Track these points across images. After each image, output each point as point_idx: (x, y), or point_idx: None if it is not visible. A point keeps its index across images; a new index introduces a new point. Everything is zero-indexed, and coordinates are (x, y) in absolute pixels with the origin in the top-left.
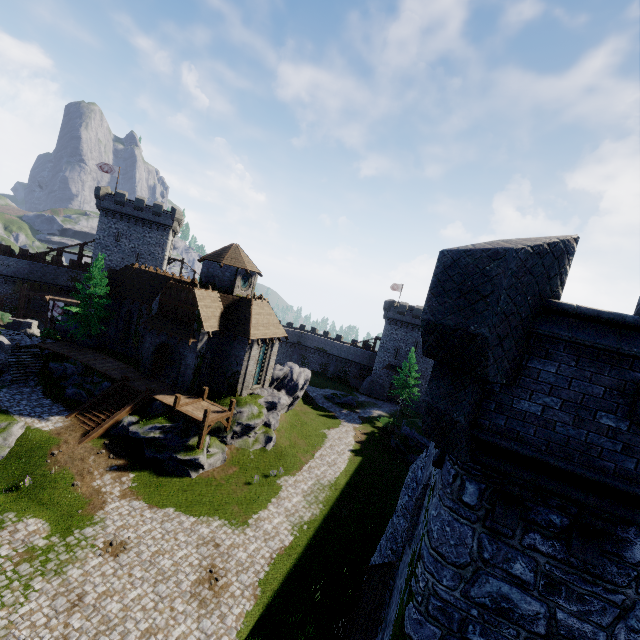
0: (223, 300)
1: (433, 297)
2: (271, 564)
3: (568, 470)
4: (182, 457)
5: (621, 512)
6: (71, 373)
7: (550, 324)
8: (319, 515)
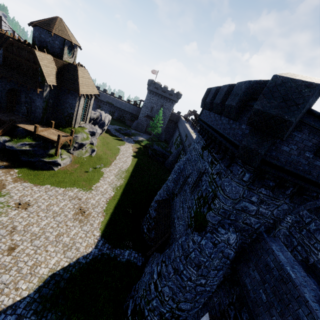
0: (56, 63)
1: (264, 98)
2: (107, 203)
3: (289, 170)
4: (47, 160)
5: (296, 181)
6: None
7: (308, 118)
8: (123, 183)
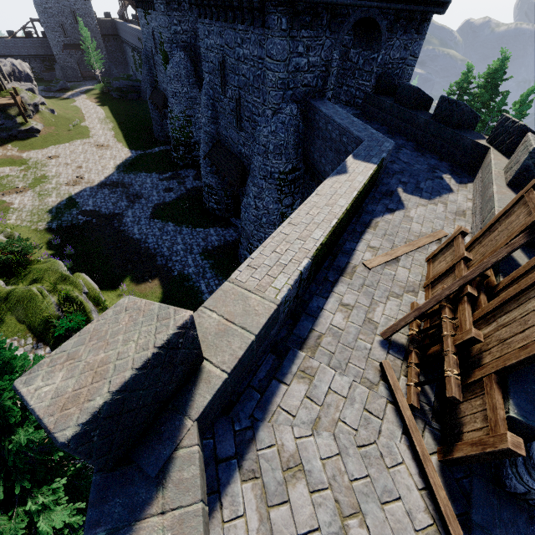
0: None
1: None
2: (115, 137)
3: None
4: (25, 129)
5: None
6: None
7: None
8: (115, 125)
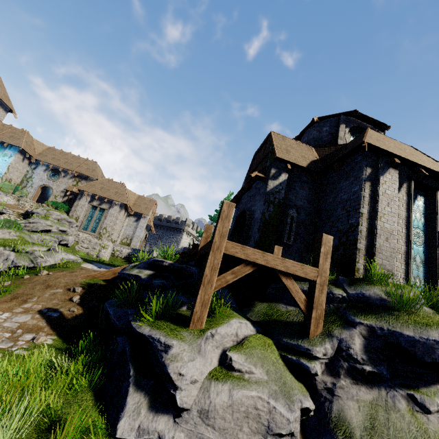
0: (319, 152)
1: None
2: None
3: None
4: (137, 324)
5: None
6: None
7: None
8: None
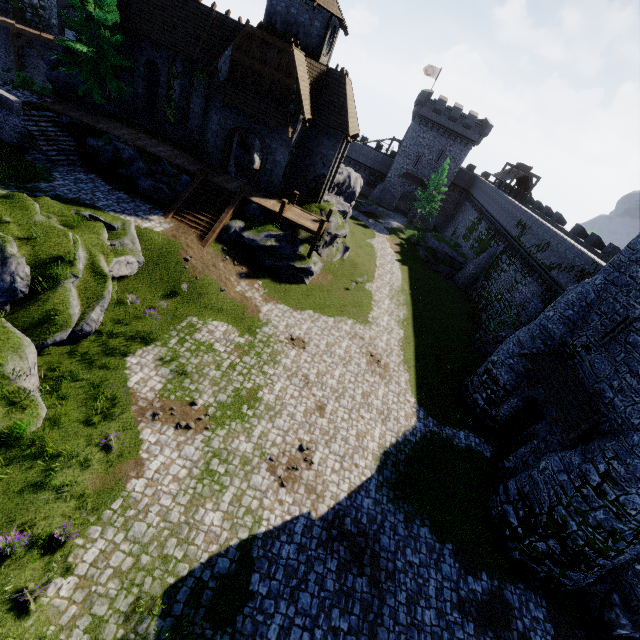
0: (310, 70)
1: None
2: (402, 350)
3: None
4: (299, 266)
5: None
6: (128, 158)
7: None
8: (408, 314)
